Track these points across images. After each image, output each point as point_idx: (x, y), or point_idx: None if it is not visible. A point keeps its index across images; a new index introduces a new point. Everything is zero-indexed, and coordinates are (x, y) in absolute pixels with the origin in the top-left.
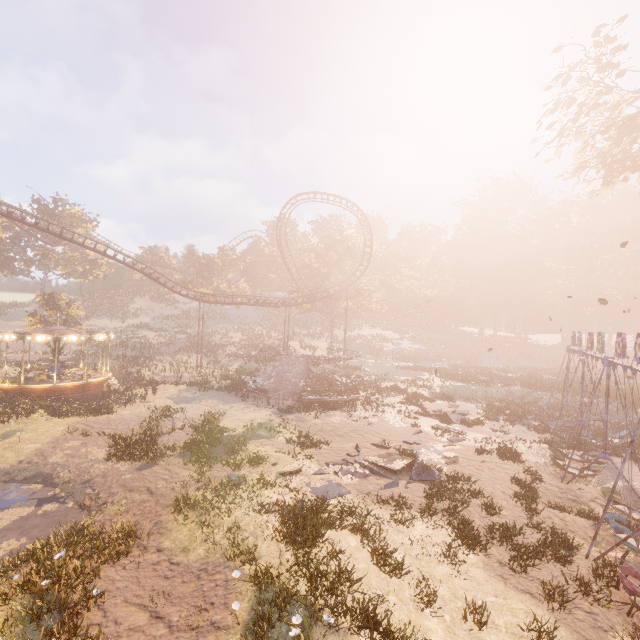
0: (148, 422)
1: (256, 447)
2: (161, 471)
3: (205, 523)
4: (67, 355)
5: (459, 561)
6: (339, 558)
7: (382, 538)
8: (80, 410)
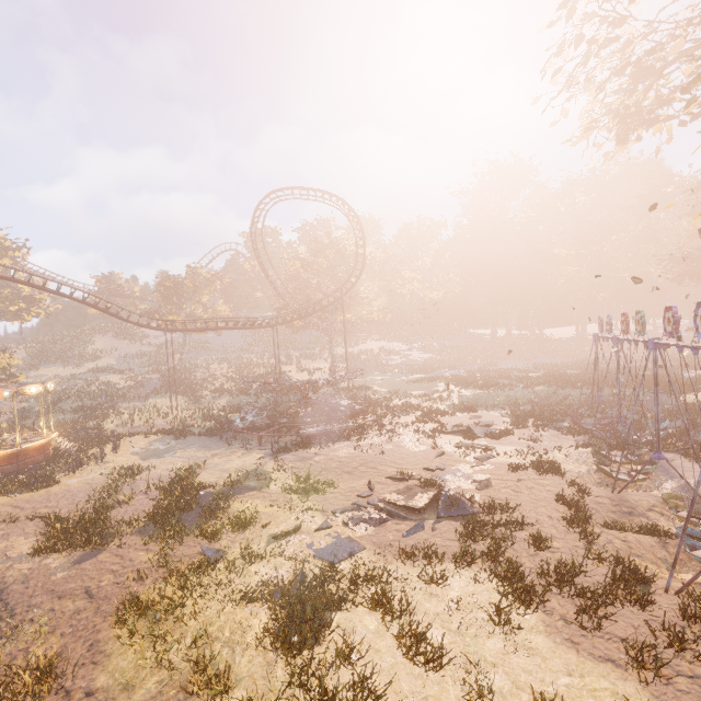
0: (101, 490)
1: (242, 504)
2: (109, 559)
3: (160, 636)
4: (4, 416)
5: (514, 628)
6: (353, 659)
7: (410, 610)
8: (9, 487)
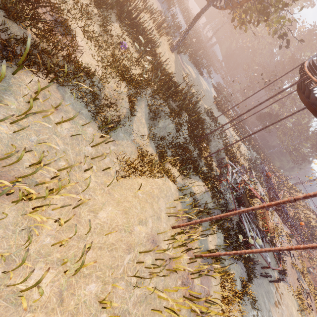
0: None
1: None
2: None
3: None
4: None
5: None
6: None
7: None
8: None
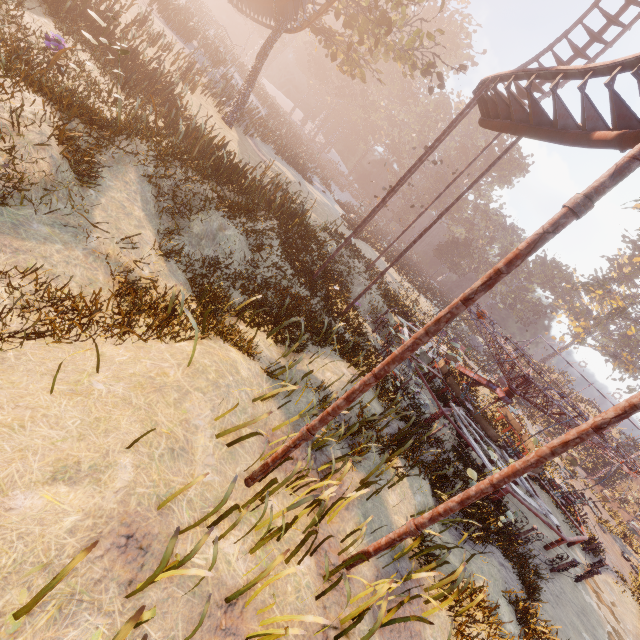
0: None
1: None
2: None
3: None
4: None
5: None
6: None
7: None
8: None
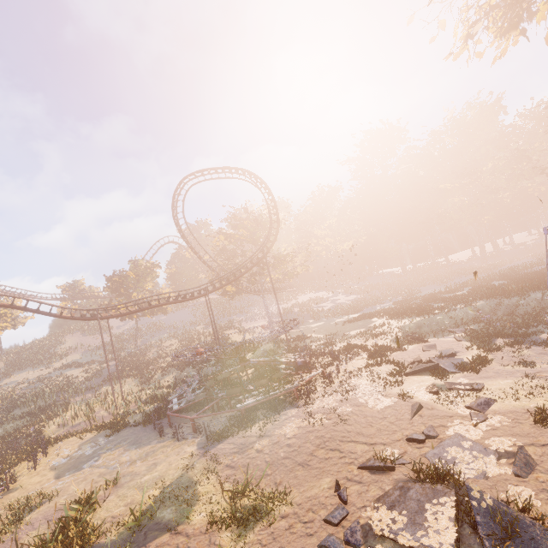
0: None
1: None
2: None
3: None
4: None
5: None
6: None
7: None
8: None
